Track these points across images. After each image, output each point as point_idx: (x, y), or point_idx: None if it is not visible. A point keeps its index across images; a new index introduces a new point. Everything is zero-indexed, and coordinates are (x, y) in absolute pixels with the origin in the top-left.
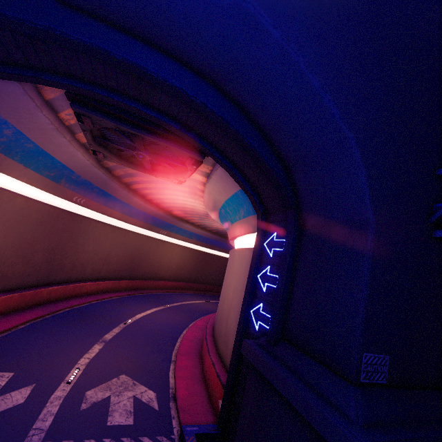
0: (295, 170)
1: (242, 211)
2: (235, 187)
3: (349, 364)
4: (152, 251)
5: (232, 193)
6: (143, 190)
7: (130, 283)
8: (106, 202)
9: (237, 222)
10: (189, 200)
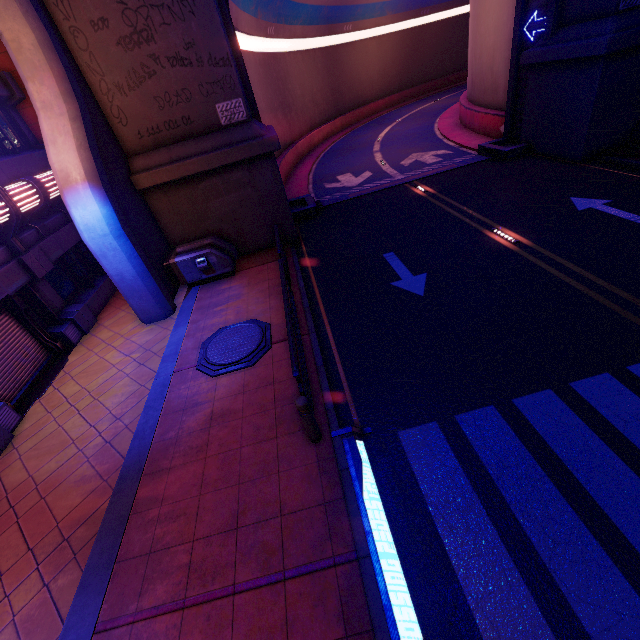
0: None
1: None
2: None
3: (611, 3)
4: (346, 67)
5: None
6: None
7: (343, 120)
8: (287, 18)
9: None
10: None
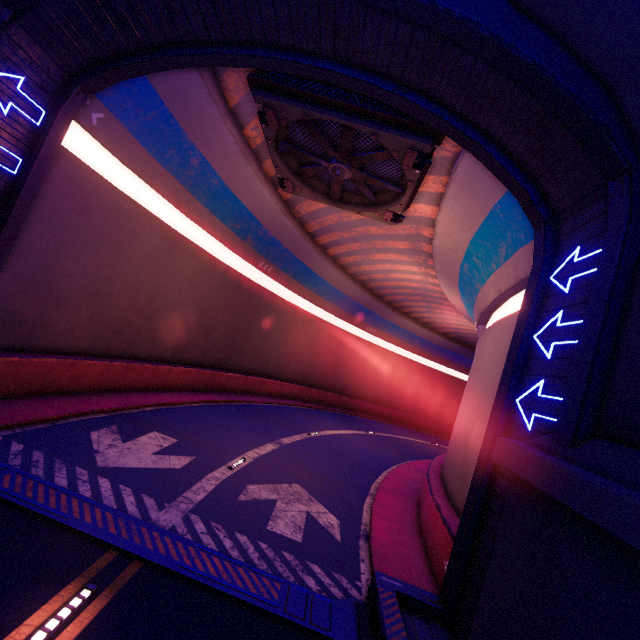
0: (635, 82)
1: (502, 248)
2: (489, 198)
3: None
4: (354, 356)
5: (483, 216)
6: (345, 257)
7: (322, 395)
8: (297, 275)
9: (493, 275)
10: (410, 270)
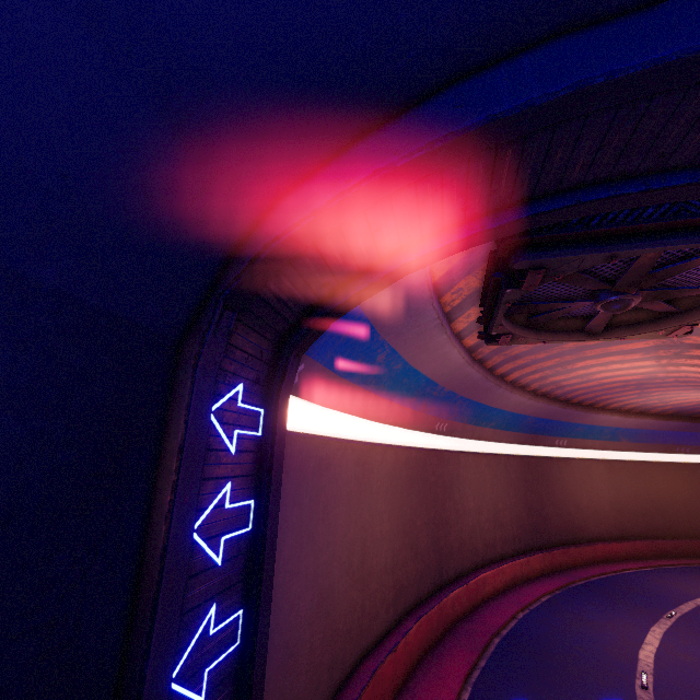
0: None
1: None
2: None
3: None
4: (555, 485)
5: None
6: (527, 376)
7: (546, 558)
8: (471, 417)
9: None
10: (635, 365)
